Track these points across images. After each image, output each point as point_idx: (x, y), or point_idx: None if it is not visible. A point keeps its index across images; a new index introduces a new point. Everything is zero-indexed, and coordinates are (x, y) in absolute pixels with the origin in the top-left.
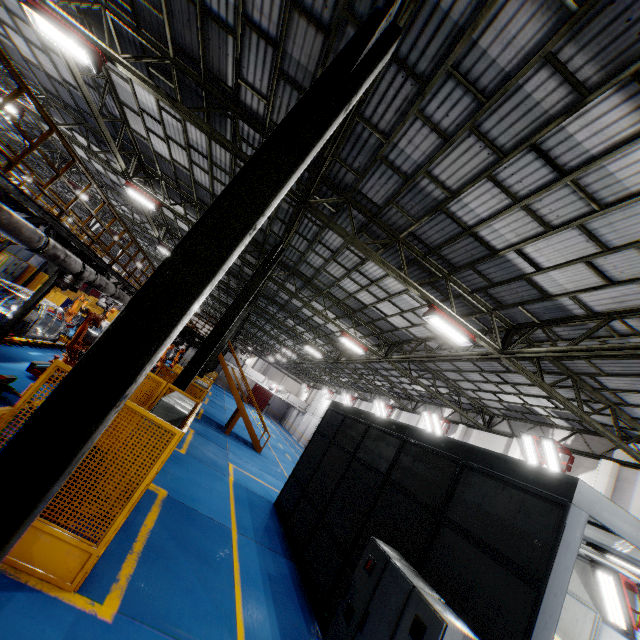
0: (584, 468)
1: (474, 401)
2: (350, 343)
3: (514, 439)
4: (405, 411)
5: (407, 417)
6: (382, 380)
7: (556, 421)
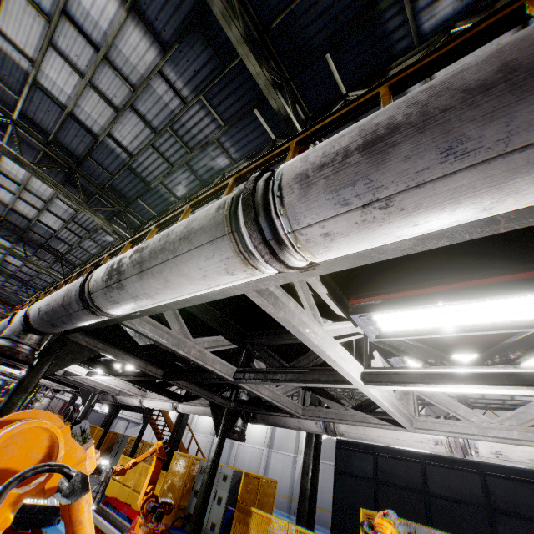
0: None
1: (358, 394)
2: None
3: None
4: None
5: None
6: None
7: None
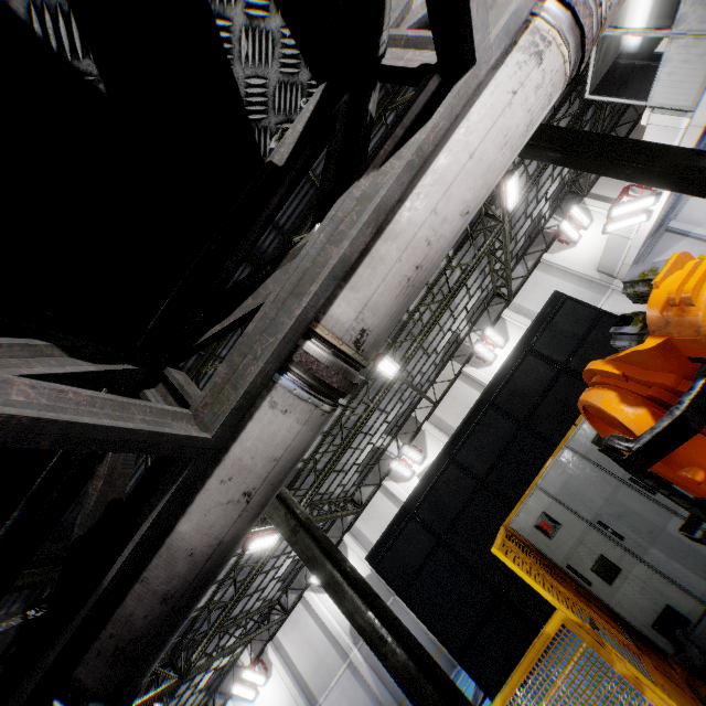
0: (423, 441)
1: (340, 499)
2: (266, 537)
3: (384, 483)
4: (279, 630)
5: (290, 627)
6: (229, 637)
7: (385, 442)
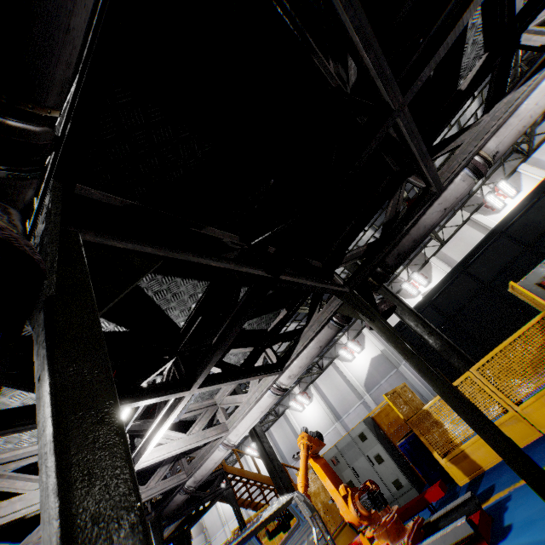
0: (429, 271)
1: None
2: None
3: None
4: (317, 378)
5: (324, 378)
6: None
7: (398, 271)
